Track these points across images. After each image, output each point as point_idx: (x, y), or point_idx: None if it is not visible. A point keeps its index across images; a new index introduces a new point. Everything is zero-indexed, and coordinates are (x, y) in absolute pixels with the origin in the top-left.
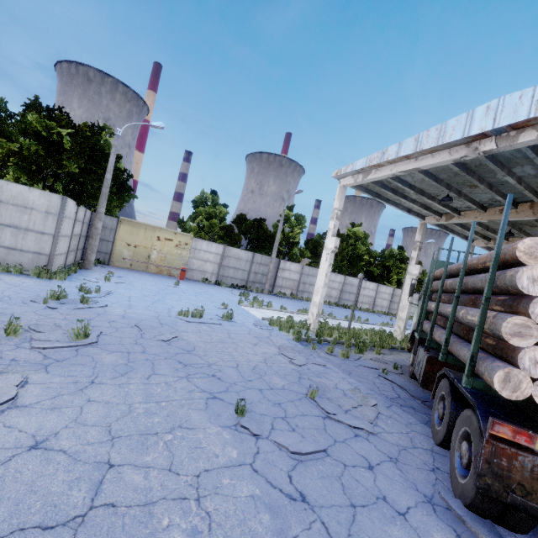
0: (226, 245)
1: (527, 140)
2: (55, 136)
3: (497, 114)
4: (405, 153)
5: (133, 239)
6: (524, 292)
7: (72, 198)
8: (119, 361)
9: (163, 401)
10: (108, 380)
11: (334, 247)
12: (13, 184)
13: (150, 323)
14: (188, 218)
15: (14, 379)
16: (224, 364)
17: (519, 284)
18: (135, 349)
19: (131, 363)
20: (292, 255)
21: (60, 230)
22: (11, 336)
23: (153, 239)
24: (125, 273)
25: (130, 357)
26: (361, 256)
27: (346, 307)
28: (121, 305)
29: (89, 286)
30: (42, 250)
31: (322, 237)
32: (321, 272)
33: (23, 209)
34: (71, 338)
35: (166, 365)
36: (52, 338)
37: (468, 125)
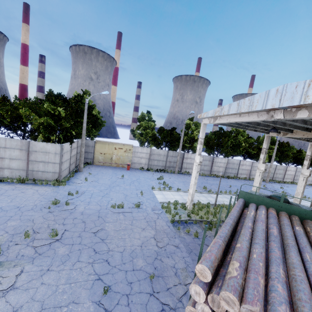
0: (154, 145)
1: (302, 117)
2: (57, 112)
3: (282, 97)
4: (232, 112)
5: (103, 150)
6: (192, 297)
7: (68, 140)
8: (65, 252)
9: (73, 283)
10: (55, 268)
11: (199, 162)
12: (40, 143)
13: (93, 217)
14: (135, 129)
15: (18, 270)
16: (116, 250)
17: (190, 291)
18: (77, 241)
19: (70, 253)
20: (194, 147)
21: (62, 160)
22: (27, 238)
23: (112, 149)
24: (99, 170)
25: (72, 248)
26: (240, 145)
27: (229, 178)
28: (85, 203)
29: (75, 188)
30: (55, 171)
31: (213, 134)
32: (193, 176)
33: (46, 153)
34: (50, 237)
35: (86, 253)
36: (43, 237)
37: (265, 101)
